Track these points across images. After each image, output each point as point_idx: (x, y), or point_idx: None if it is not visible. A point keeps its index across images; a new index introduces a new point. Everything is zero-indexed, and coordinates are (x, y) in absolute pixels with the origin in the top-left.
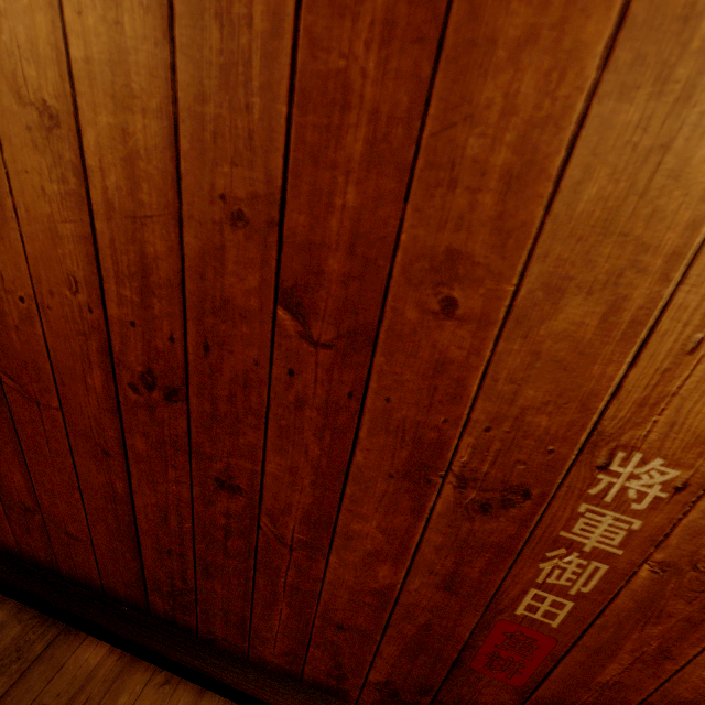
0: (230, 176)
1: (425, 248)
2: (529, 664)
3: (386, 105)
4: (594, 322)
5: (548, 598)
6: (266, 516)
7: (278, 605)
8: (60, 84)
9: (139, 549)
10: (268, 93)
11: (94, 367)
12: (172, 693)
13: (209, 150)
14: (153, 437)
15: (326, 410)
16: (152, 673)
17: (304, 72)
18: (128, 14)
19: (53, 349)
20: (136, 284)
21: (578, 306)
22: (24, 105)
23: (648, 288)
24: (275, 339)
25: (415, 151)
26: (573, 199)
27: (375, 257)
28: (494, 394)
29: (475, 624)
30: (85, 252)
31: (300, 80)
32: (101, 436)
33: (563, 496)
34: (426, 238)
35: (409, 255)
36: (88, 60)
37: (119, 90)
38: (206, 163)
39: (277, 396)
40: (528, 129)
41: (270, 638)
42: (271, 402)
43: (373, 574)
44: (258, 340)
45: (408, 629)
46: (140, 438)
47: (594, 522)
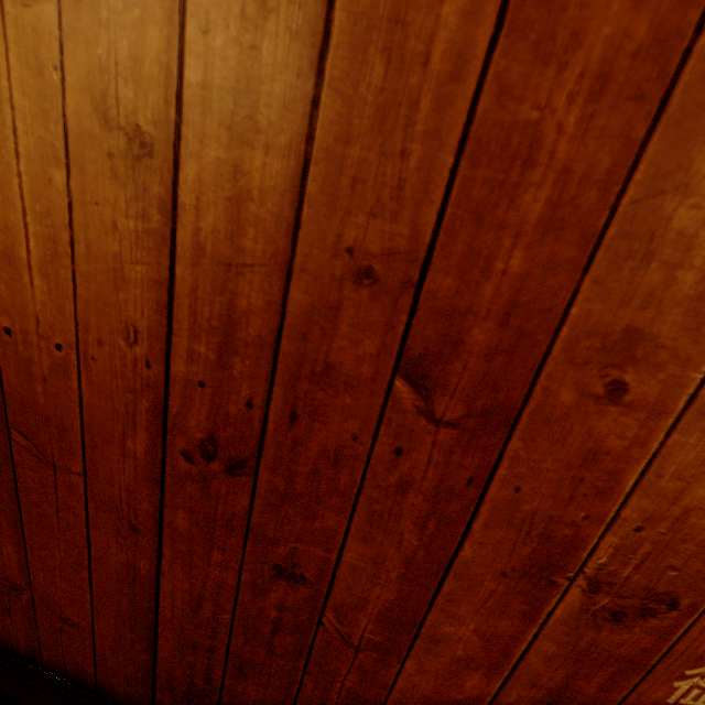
0: (365, 228)
1: (599, 324)
2: None
3: (580, 164)
4: None
5: None
6: (331, 611)
7: None
8: (162, 108)
9: (155, 640)
10: (433, 139)
11: (139, 429)
12: None
13: (343, 197)
14: (201, 514)
15: (435, 496)
16: None
17: (484, 120)
18: (269, 39)
19: (88, 406)
20: (214, 340)
21: None
22: (110, 128)
23: None
24: (386, 413)
25: (608, 218)
26: None
27: (533, 330)
28: (653, 491)
29: None
30: (155, 299)
31: (476, 129)
32: (132, 509)
33: None
34: (603, 314)
35: (577, 330)
36: (206, 85)
37: (239, 122)
38: (336, 211)
39: (374, 476)
40: None
41: None
42: (365, 483)
43: (459, 683)
44: (362, 413)
45: None
46: (183, 514)
47: None
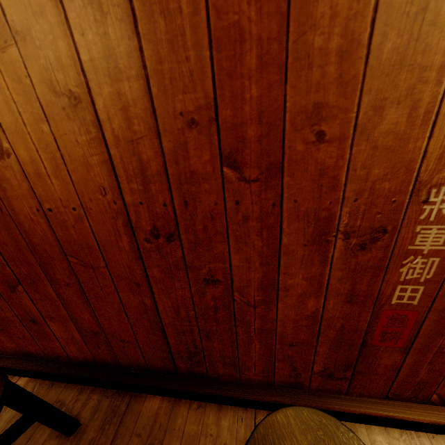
0: (183, 100)
1: (301, 107)
2: (405, 331)
3: (264, 33)
4: (404, 119)
5: (408, 288)
6: (236, 292)
7: (252, 343)
8: (77, 78)
9: (165, 336)
10: (197, 47)
11: (122, 235)
12: (204, 411)
13: (169, 89)
14: (163, 266)
15: (261, 218)
16: (189, 404)
17: (215, 29)
18: (110, 27)
19: (96, 233)
20: (139, 179)
21: (393, 113)
22: (59, 96)
23: (430, 90)
24: (225, 186)
25: (286, 54)
26: (379, 54)
27: (273, 121)
28: (355, 179)
29: (369, 317)
30: (106, 170)
31: (214, 34)
32: (133, 275)
33: (406, 225)
34: (301, 101)
35: (292, 114)
36: (92, 59)
37: (112, 71)
38: (168, 97)
39: (231, 219)
40: (346, 22)
41: (251, 365)
42: (228, 224)
43: (305, 307)
44: (215, 190)
45: (331, 333)
46: (155, 269)
47: (426, 235)
